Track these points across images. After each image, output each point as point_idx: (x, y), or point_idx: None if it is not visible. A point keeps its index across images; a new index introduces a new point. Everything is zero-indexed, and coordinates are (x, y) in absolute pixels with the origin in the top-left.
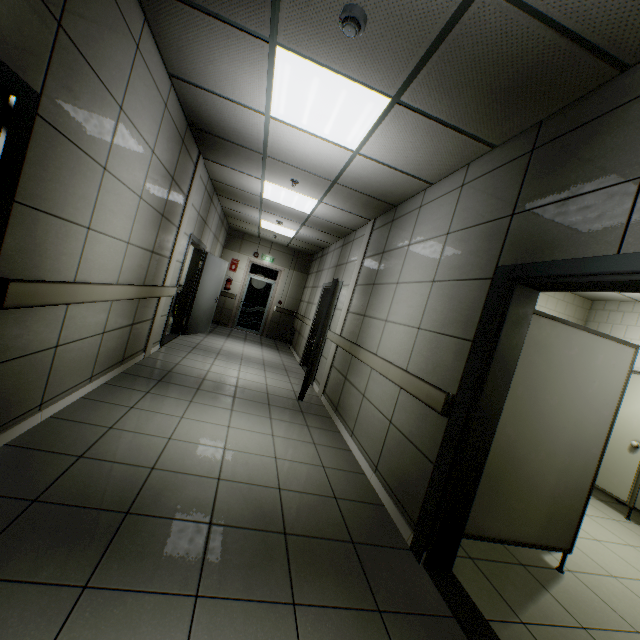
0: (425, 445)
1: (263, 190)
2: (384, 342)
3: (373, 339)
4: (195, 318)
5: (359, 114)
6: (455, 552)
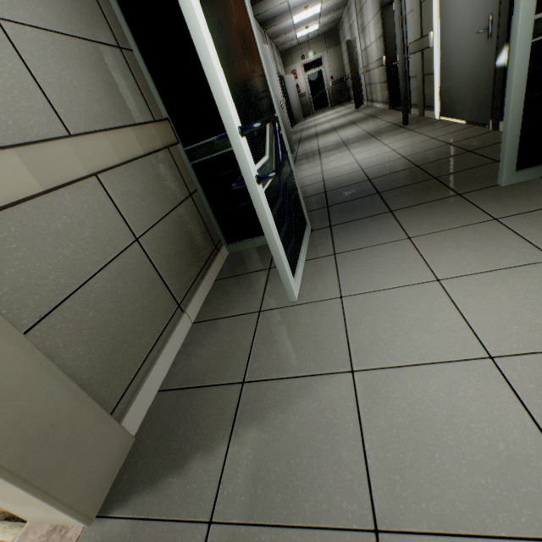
0: (385, 79)
1: (293, 21)
2: (372, 55)
3: (370, 58)
4: (295, 115)
5: None
6: (399, 101)
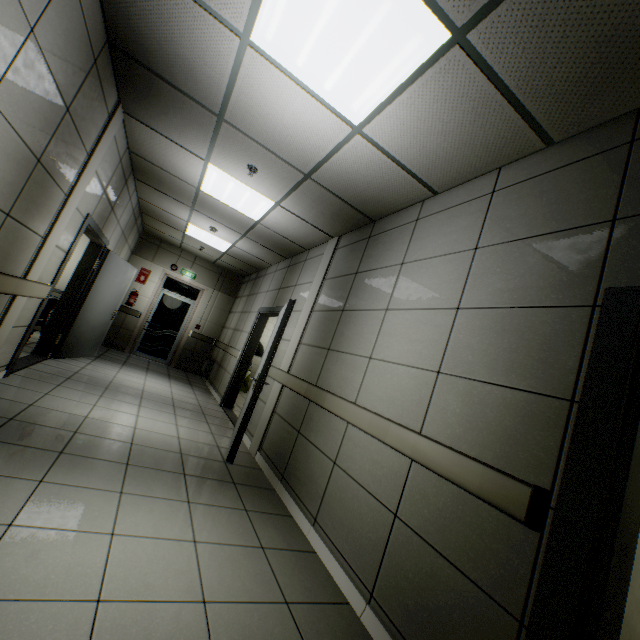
0: (487, 575)
1: (203, 178)
2: (369, 387)
3: (348, 381)
4: (77, 336)
5: (391, 57)
6: None
